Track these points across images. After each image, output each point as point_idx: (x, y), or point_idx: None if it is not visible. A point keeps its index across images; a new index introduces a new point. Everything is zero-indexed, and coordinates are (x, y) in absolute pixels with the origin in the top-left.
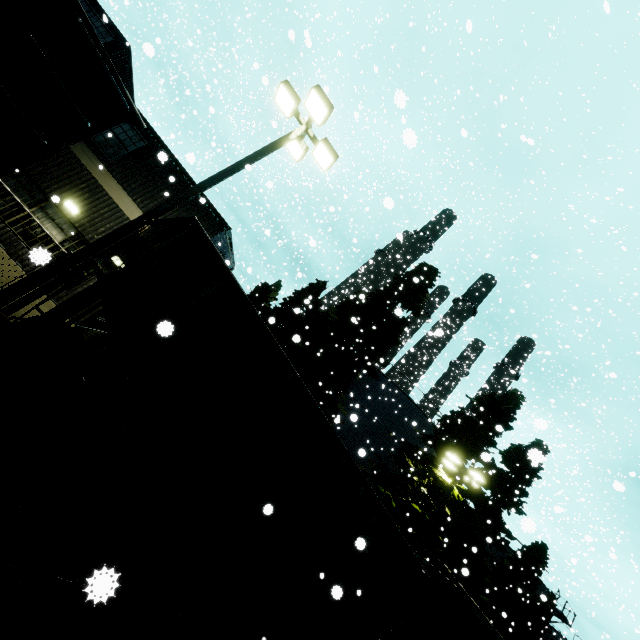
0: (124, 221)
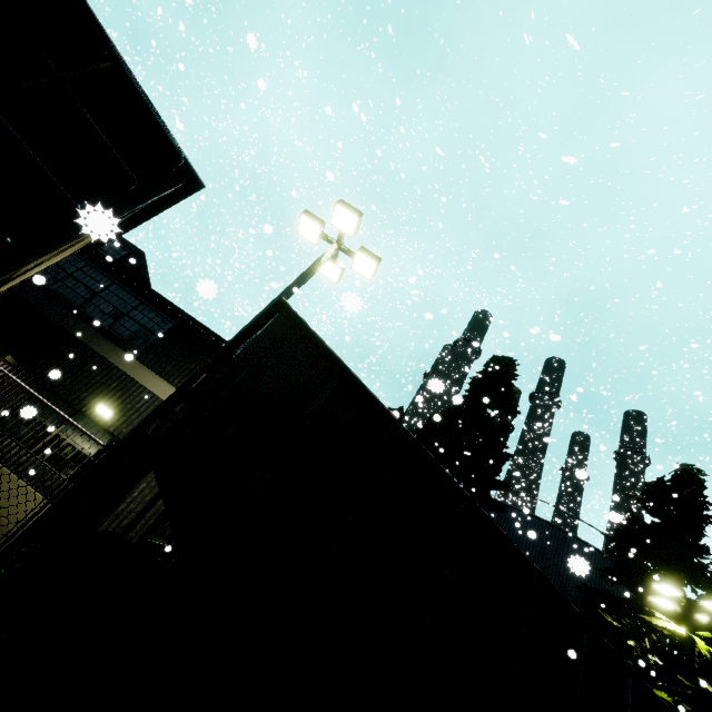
0: None
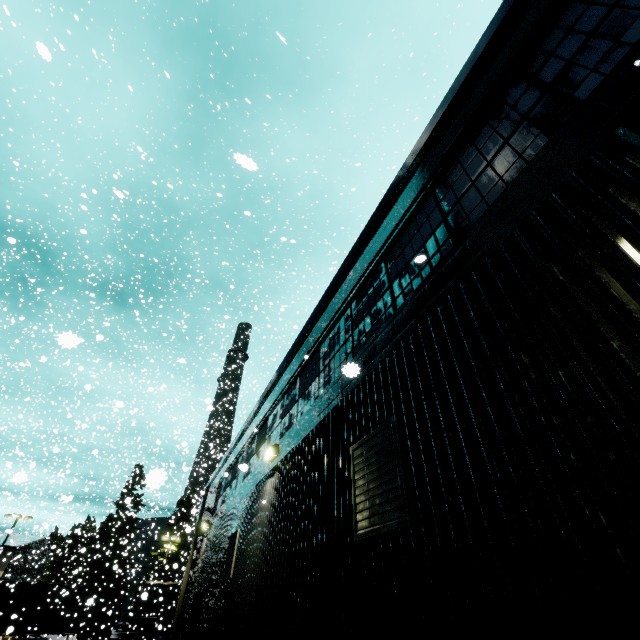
0: None
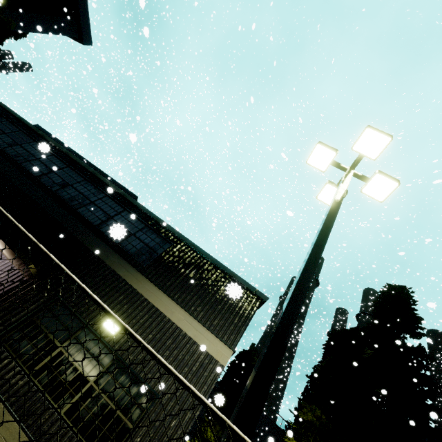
0: (166, 324)
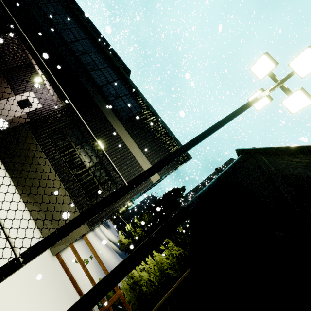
0: (128, 153)
